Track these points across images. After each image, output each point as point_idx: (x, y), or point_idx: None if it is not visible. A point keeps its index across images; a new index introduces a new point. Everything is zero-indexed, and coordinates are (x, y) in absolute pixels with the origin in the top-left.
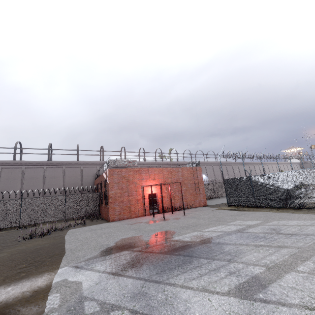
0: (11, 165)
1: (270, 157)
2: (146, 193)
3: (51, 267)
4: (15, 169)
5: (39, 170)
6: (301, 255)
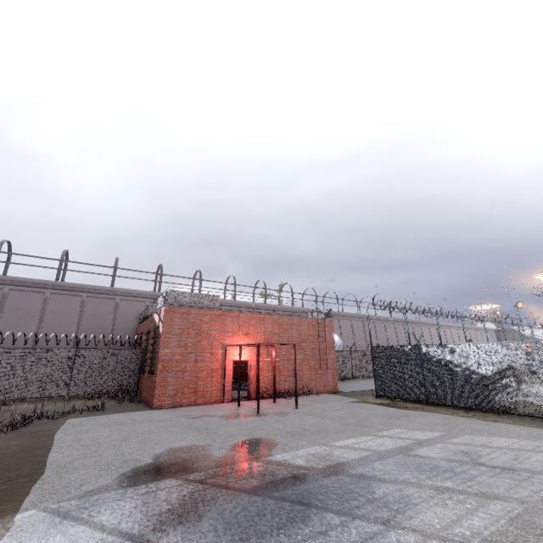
0: None
1: (452, 315)
2: (231, 358)
3: (0, 506)
4: None
5: (36, 297)
6: (532, 520)
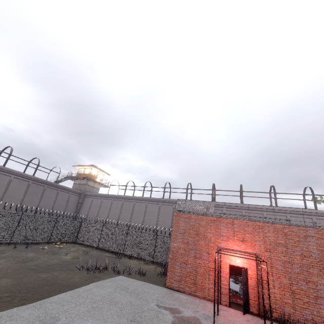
0: (140, 200)
1: None
2: (226, 261)
3: None
4: (142, 203)
5: (156, 206)
6: None
